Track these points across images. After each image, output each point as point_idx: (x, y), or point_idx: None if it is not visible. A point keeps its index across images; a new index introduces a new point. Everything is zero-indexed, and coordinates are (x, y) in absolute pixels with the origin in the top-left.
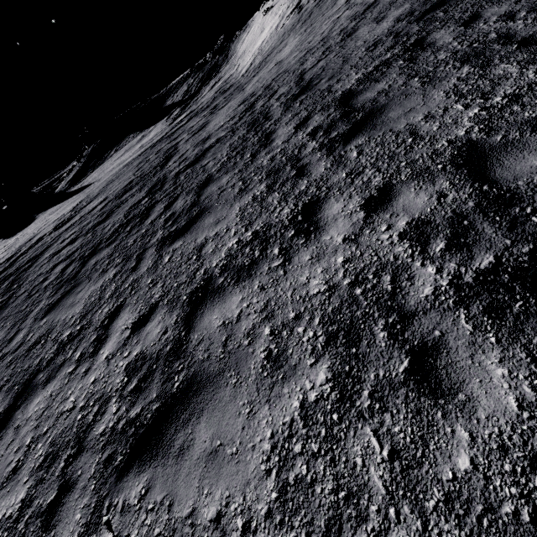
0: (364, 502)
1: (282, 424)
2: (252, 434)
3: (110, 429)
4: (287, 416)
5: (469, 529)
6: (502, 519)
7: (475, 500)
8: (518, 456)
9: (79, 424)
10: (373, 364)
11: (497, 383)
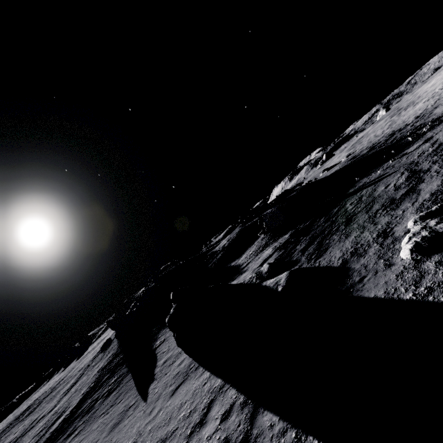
0: None
1: None
2: None
3: None
4: None
5: None
6: None
7: None
8: None
9: None
10: None
11: None
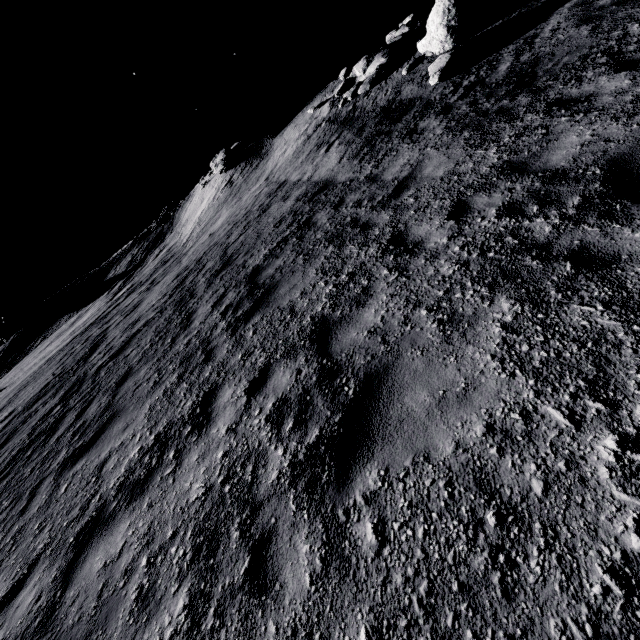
0: None
1: None
2: None
3: None
4: None
5: None
6: None
7: None
8: (302, 636)
9: None
10: (223, 573)
11: (301, 562)
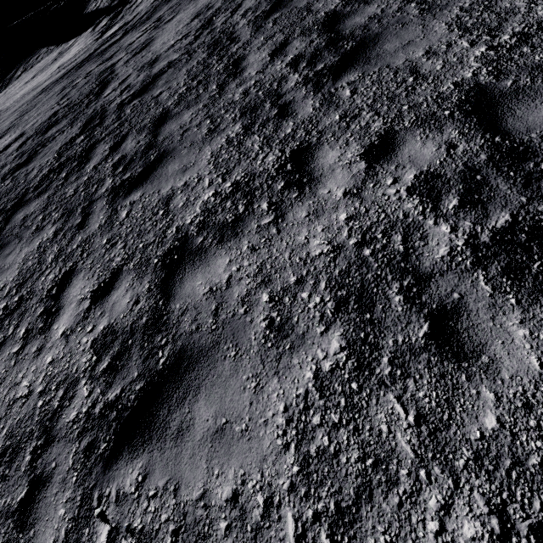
0: (393, 467)
1: (295, 397)
2: (263, 409)
3: (84, 414)
4: (300, 388)
5: (499, 482)
6: (529, 471)
7: (503, 456)
8: (541, 412)
9: (41, 412)
10: (391, 330)
11: (519, 344)
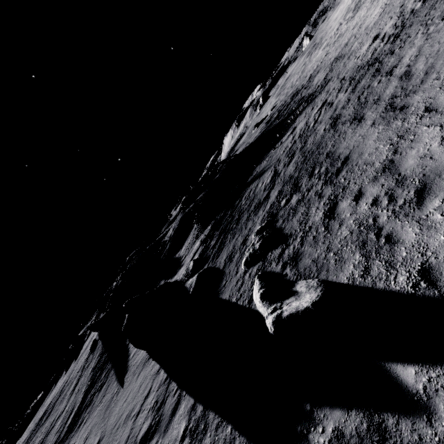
0: None
1: None
2: None
3: None
4: None
5: None
6: None
7: None
8: None
9: None
10: None
11: None
